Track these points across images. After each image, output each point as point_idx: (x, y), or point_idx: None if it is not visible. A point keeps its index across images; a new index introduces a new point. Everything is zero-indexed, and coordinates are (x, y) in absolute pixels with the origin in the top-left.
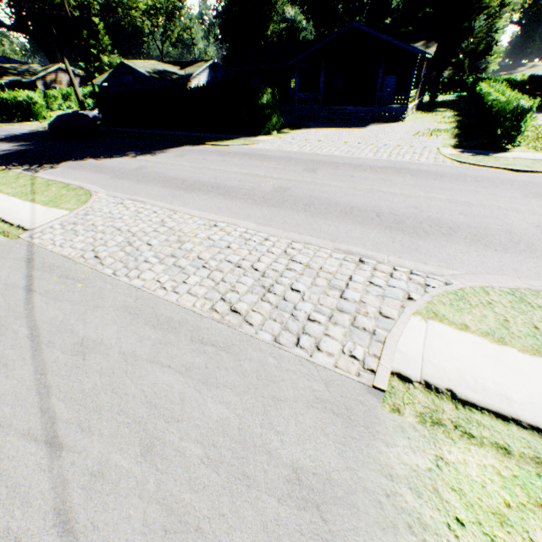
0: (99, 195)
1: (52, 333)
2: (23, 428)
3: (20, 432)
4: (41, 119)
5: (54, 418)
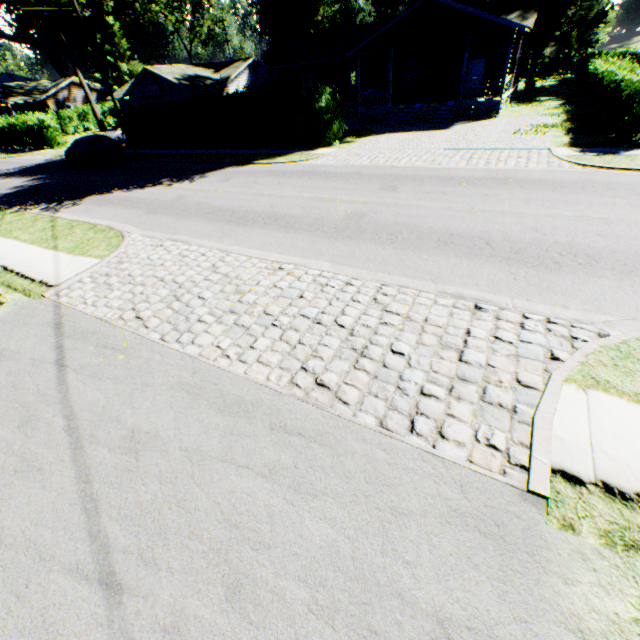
0: (133, 236)
1: (94, 423)
2: (69, 562)
3: (66, 567)
4: (56, 146)
5: (107, 546)
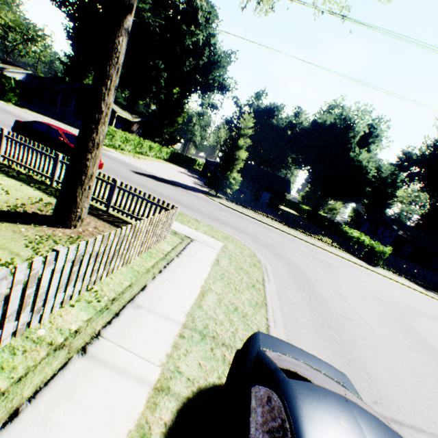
0: None
1: None
2: None
3: None
4: None
5: None
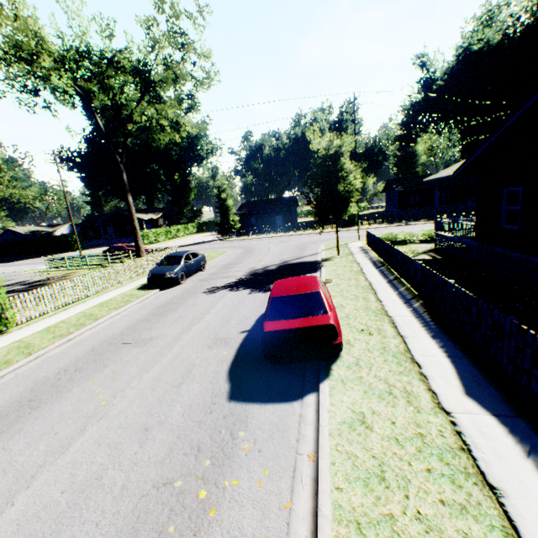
0: None
1: None
2: None
3: None
4: None
5: None
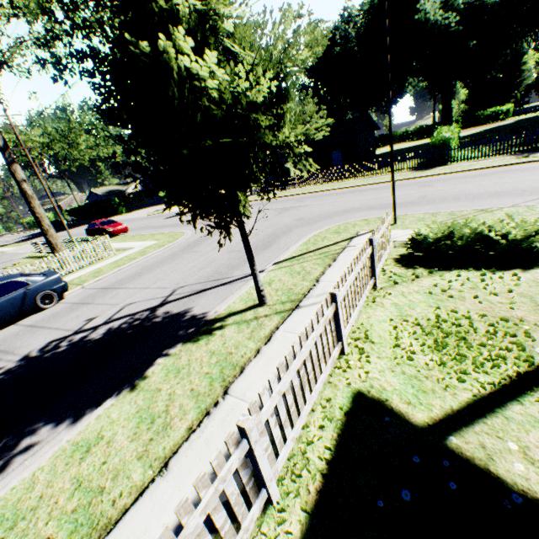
0: None
1: None
2: None
3: None
4: None
5: None
